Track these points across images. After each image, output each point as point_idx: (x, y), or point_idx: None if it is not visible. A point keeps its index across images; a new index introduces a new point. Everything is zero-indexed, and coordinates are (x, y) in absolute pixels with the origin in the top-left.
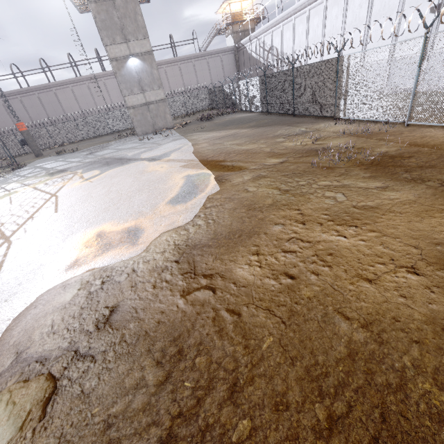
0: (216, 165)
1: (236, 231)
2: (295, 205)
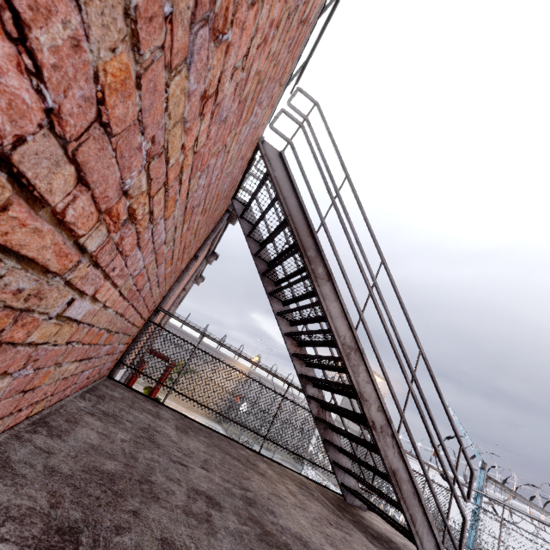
0: None
1: None
2: None
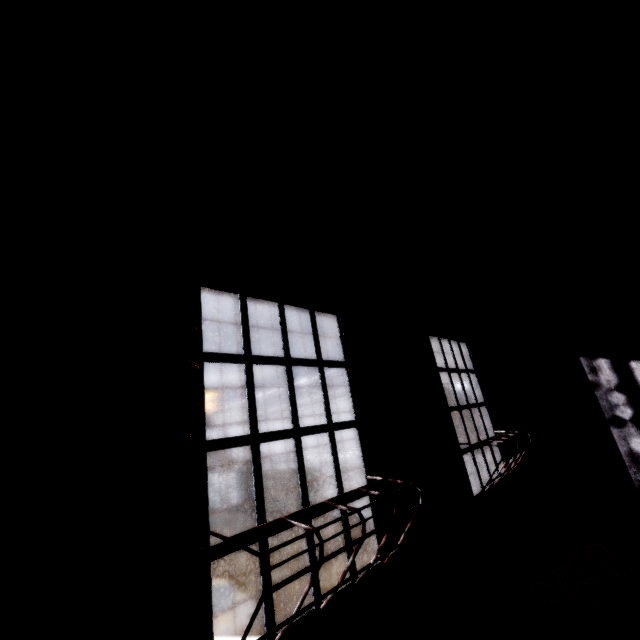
0: (226, 574)
1: (291, 613)
2: (323, 587)
